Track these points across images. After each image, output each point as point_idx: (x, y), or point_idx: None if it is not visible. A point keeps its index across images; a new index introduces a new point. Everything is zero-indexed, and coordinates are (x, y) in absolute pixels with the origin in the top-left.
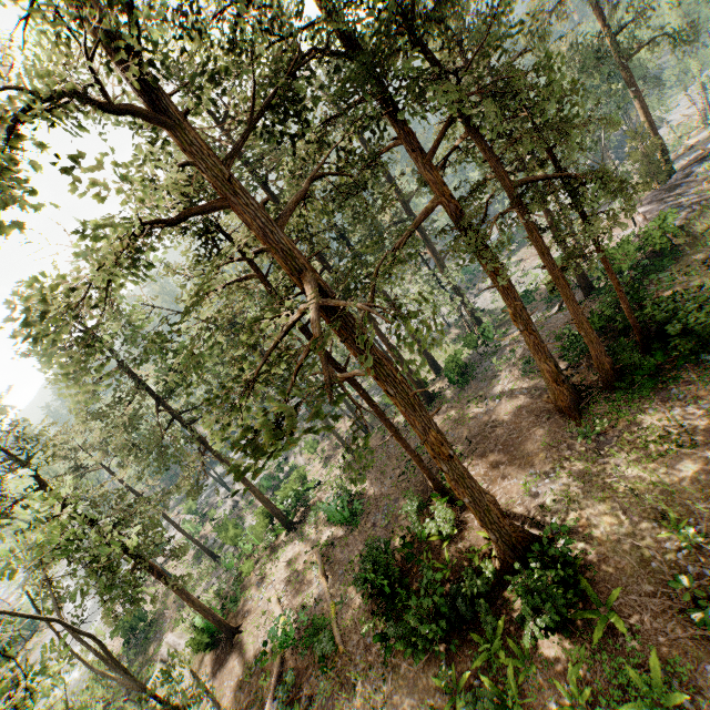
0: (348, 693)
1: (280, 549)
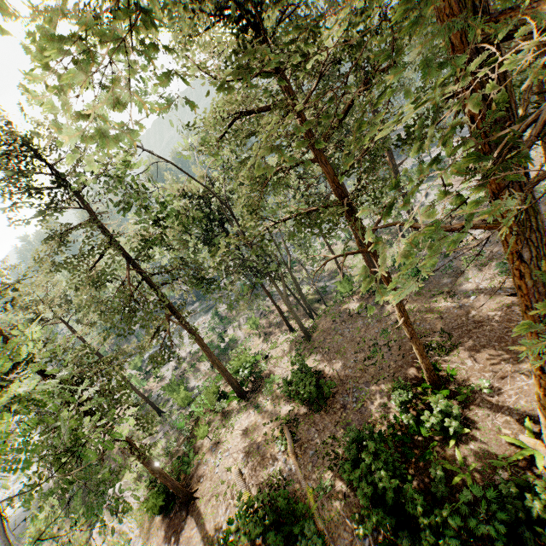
0: None
1: (233, 416)
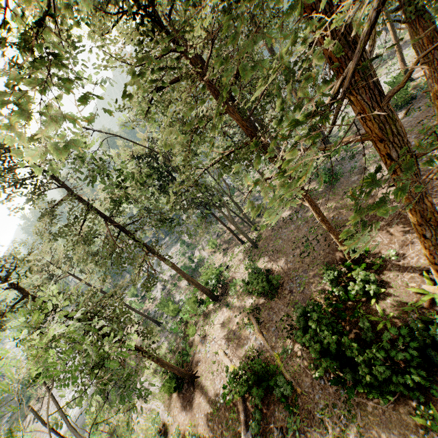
0: (318, 427)
1: (211, 315)
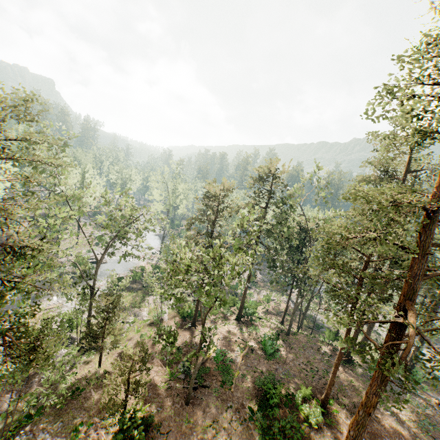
0: (224, 406)
1: (228, 321)
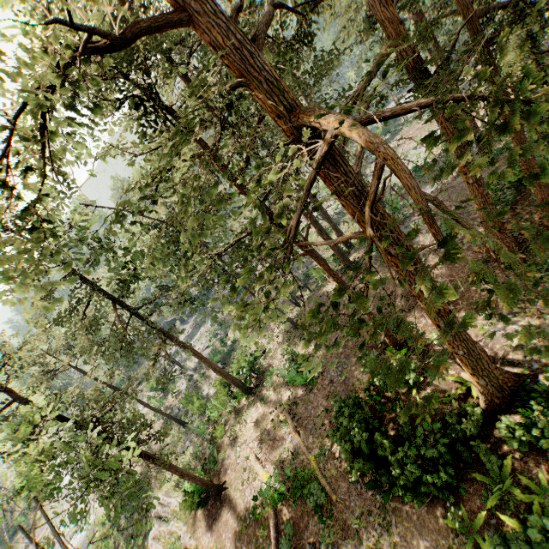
0: (353, 539)
1: (244, 412)
